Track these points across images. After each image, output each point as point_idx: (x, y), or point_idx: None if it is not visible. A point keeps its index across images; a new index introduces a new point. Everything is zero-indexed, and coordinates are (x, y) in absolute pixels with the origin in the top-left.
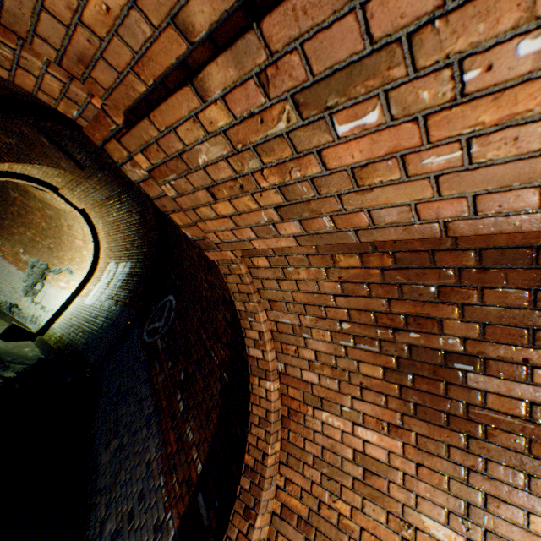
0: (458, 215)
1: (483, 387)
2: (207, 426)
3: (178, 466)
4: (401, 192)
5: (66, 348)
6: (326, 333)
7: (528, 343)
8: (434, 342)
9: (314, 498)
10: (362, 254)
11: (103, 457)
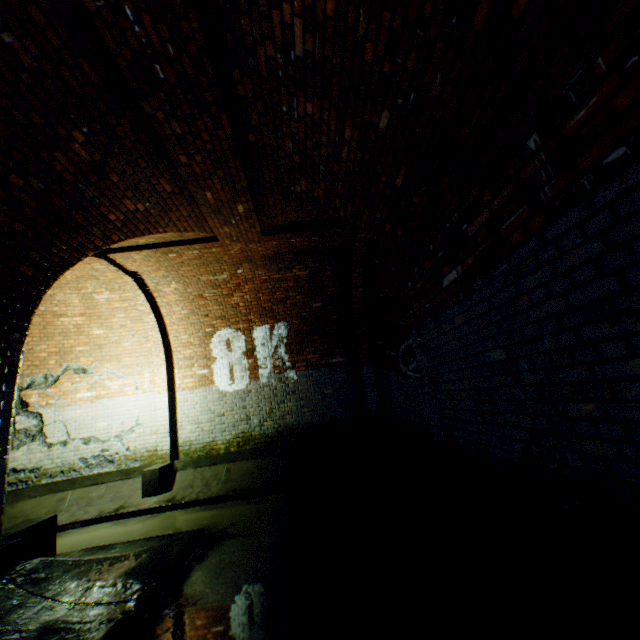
0: None
1: None
2: None
3: None
4: None
5: (286, 436)
6: None
7: None
8: None
9: None
10: None
11: None
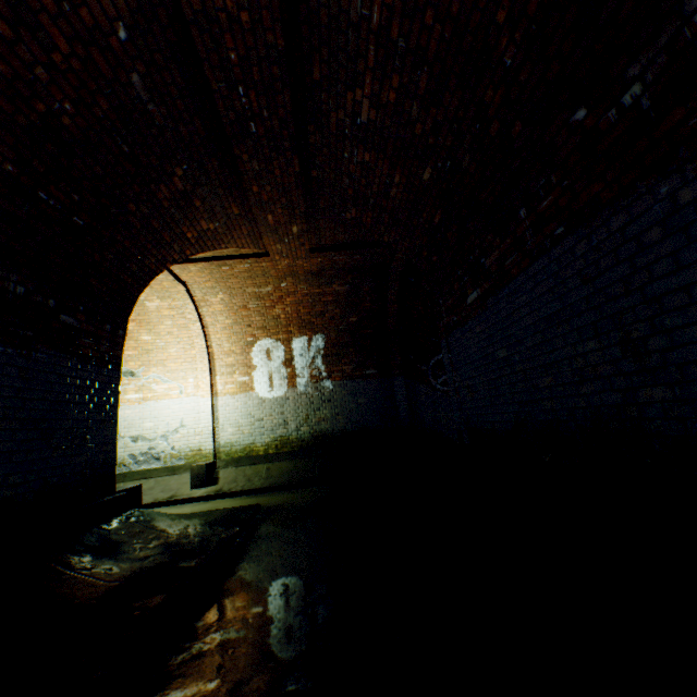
0: None
1: None
2: None
3: None
4: None
5: (321, 440)
6: None
7: None
8: None
9: None
10: None
11: None
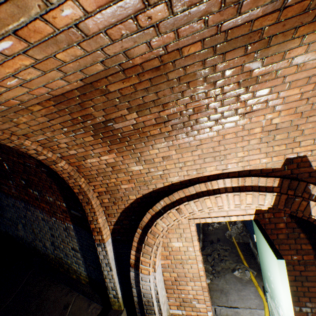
0: (48, 91)
1: (120, 127)
2: (55, 191)
3: (56, 210)
4: (16, 92)
5: None
6: (62, 135)
7: (118, 110)
8: (97, 121)
9: (105, 184)
10: (38, 104)
11: (21, 234)
